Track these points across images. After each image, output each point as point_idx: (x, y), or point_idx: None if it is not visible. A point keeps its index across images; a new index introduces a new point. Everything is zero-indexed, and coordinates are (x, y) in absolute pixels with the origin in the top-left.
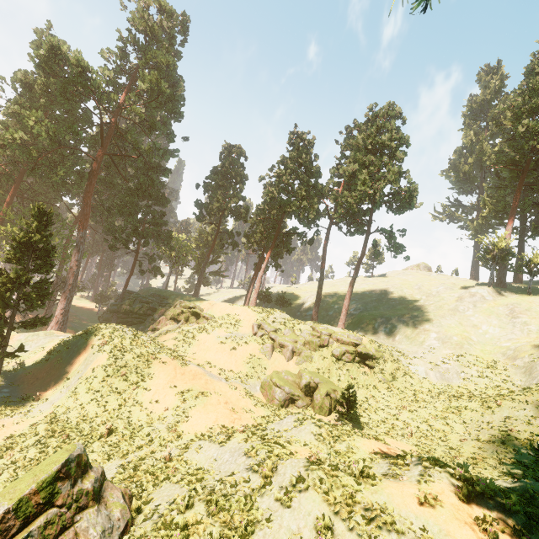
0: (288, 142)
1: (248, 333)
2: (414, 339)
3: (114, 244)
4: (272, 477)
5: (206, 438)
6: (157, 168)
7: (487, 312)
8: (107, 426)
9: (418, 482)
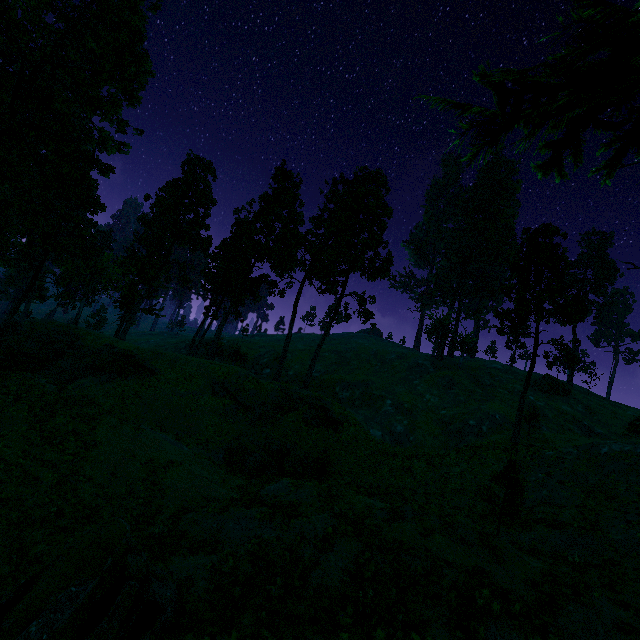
0: (273, 178)
1: (207, 392)
2: (372, 405)
3: (4, 252)
4: (304, 533)
5: (197, 510)
6: (91, 159)
7: (430, 382)
8: (52, 509)
9: (415, 522)
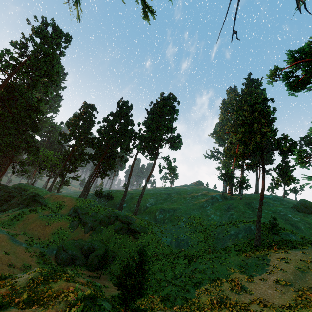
0: (117, 105)
1: (65, 214)
2: (174, 222)
3: None
4: None
5: None
6: (35, 109)
7: (216, 207)
8: None
9: (36, 309)
